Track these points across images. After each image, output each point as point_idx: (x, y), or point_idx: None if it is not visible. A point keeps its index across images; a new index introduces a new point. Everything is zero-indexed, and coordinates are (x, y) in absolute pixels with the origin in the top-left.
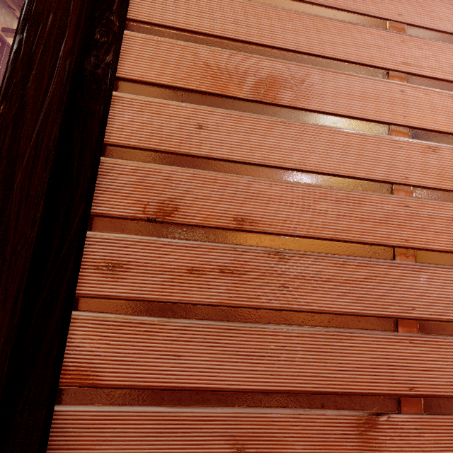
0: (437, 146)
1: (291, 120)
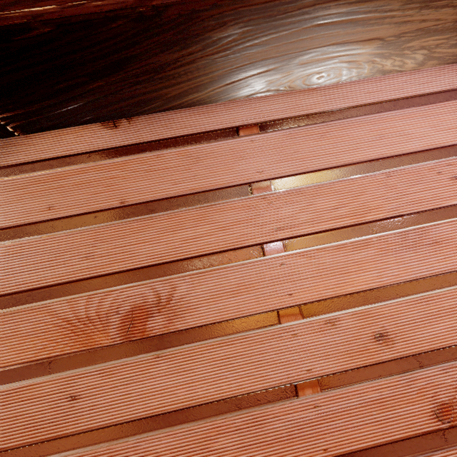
0: (335, 316)
1: (167, 350)
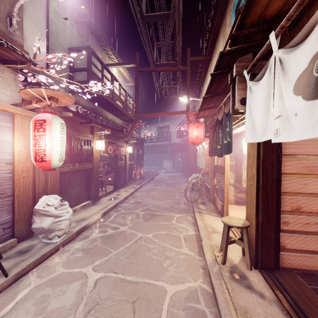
0: None
1: None
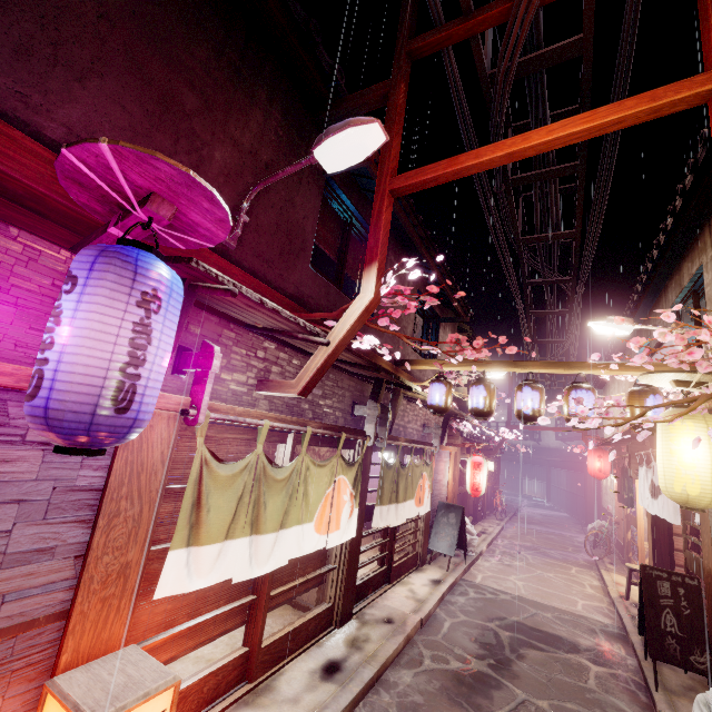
0: None
1: None
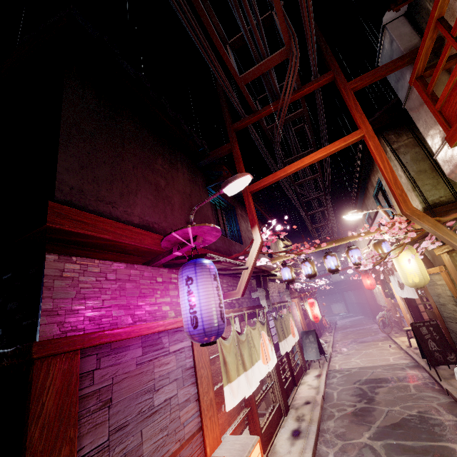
0: None
1: None
